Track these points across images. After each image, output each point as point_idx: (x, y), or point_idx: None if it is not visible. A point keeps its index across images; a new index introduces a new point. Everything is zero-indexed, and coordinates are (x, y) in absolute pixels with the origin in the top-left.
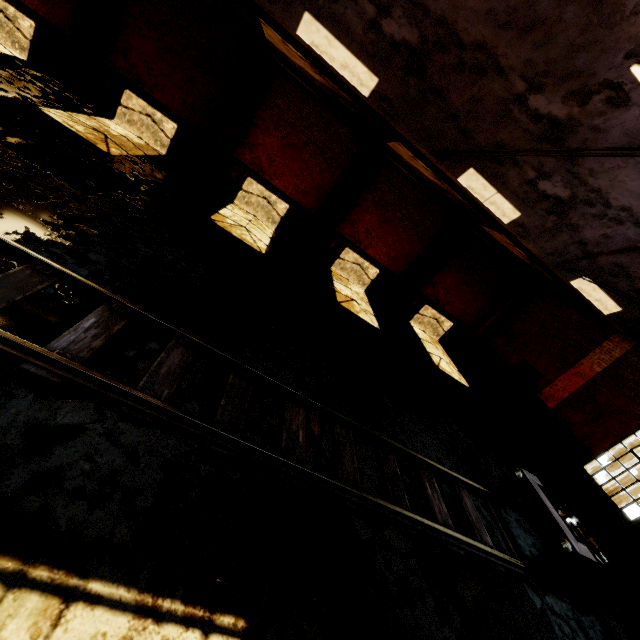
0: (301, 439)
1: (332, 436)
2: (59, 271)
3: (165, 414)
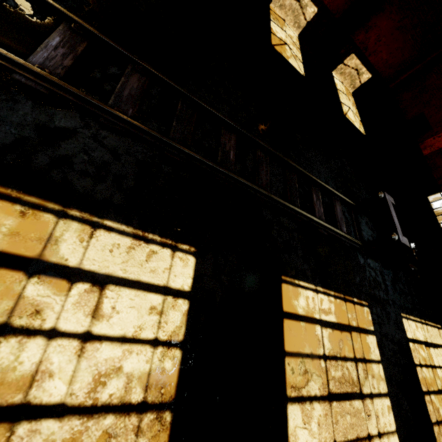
0: (232, 157)
1: (254, 158)
2: None
3: (132, 127)
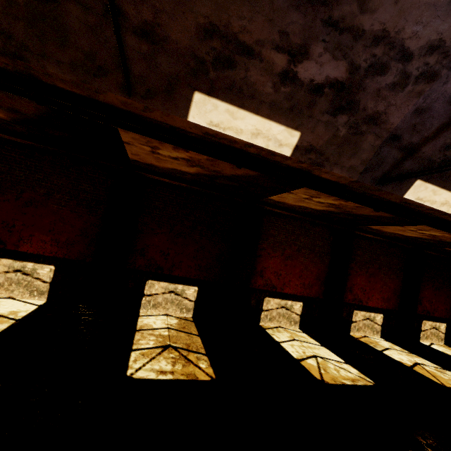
0: None
1: None
2: None
3: None
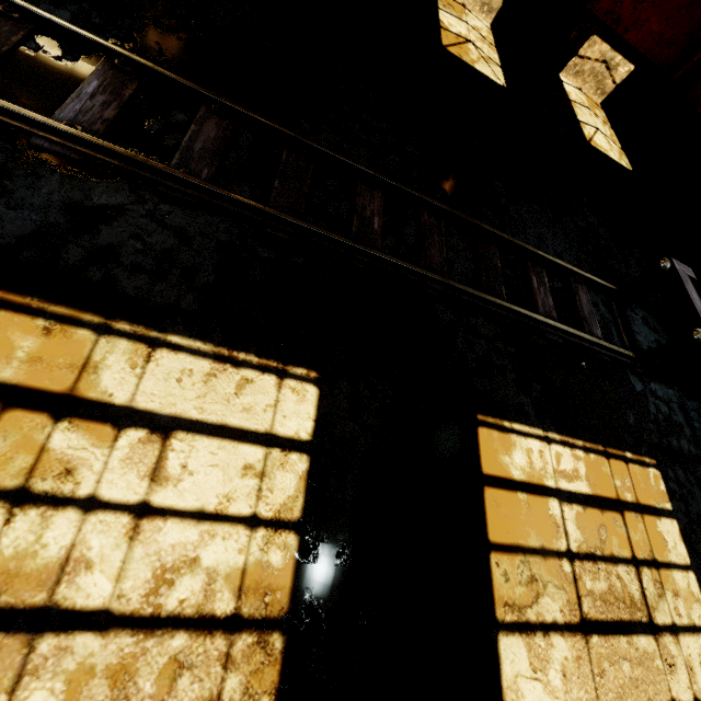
0: (376, 226)
1: (417, 225)
2: (28, 12)
3: (208, 195)
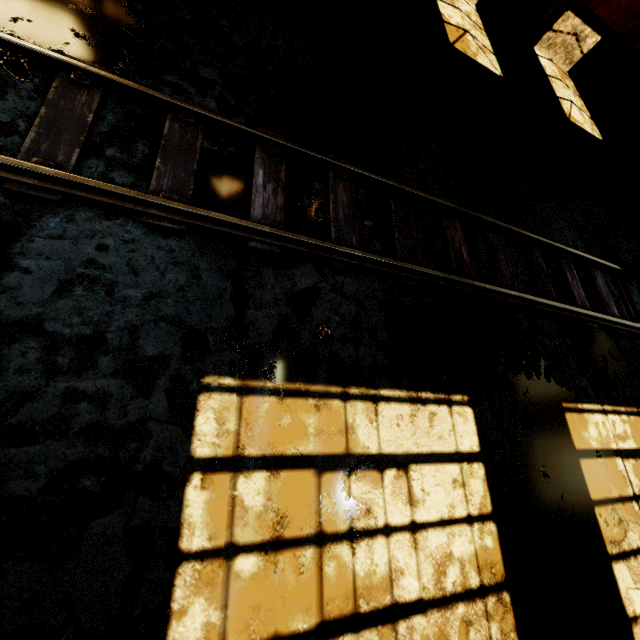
0: (465, 256)
1: (485, 245)
2: (200, 115)
3: (365, 261)
